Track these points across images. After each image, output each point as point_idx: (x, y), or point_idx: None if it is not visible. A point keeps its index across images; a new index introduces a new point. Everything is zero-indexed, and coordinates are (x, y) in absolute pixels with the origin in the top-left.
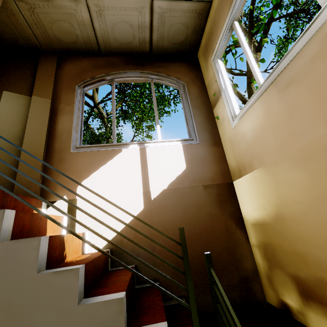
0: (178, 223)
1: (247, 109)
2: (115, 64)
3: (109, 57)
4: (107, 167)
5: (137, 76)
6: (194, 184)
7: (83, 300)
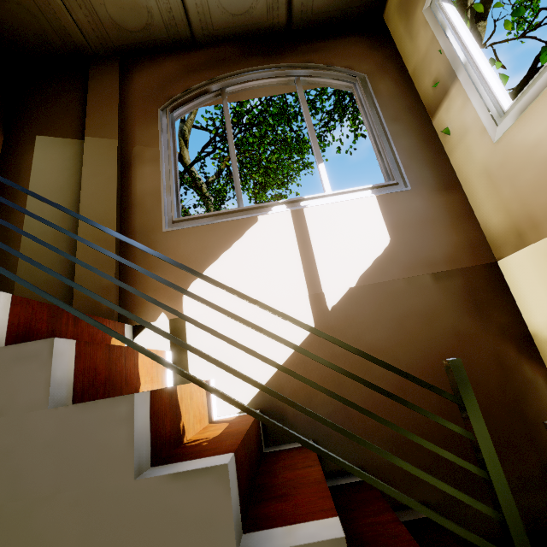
0: (390, 353)
1: (546, 82)
2: (224, 59)
3: (212, 49)
4: (233, 254)
5: (268, 76)
6: (412, 273)
7: (244, 539)
